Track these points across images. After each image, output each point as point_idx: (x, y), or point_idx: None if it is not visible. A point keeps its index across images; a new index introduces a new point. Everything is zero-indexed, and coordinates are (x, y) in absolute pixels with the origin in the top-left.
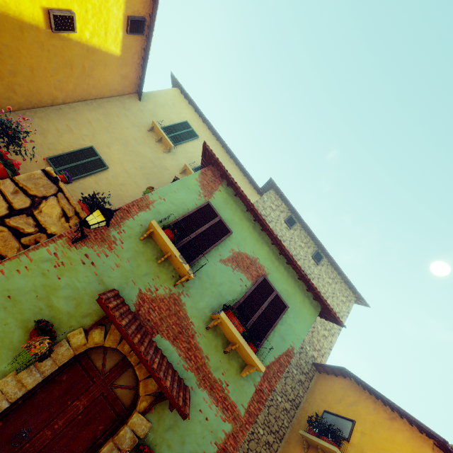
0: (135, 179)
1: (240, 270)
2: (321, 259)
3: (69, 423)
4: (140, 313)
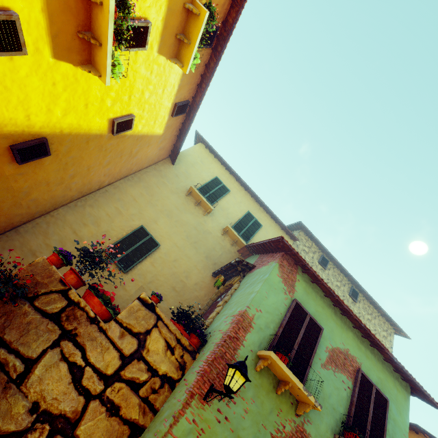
0: (185, 251)
1: (339, 370)
2: (357, 295)
3: None
4: None
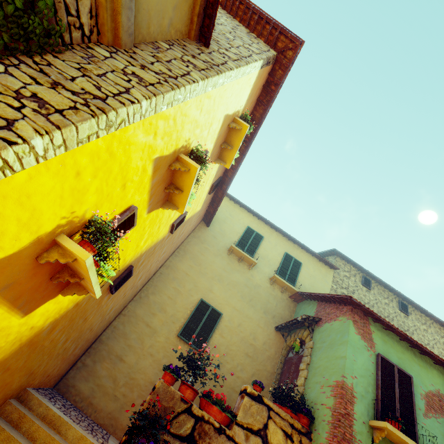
0: (244, 312)
1: (439, 415)
2: (407, 308)
3: None
4: None
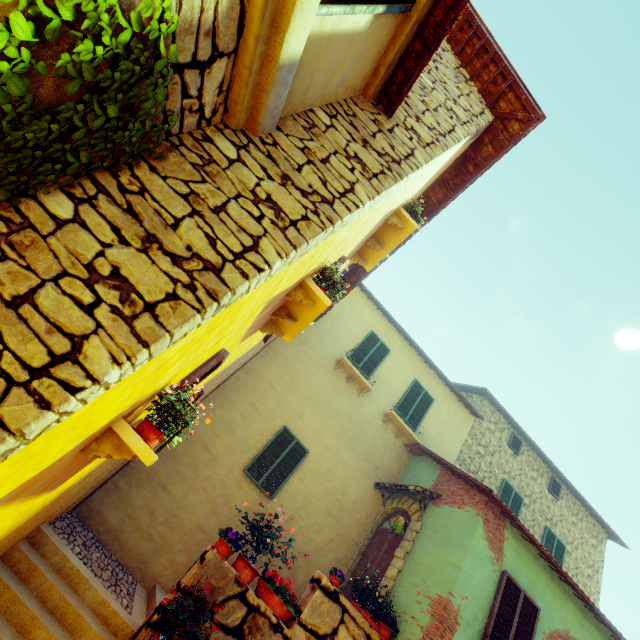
0: (339, 455)
1: None
2: (560, 490)
3: None
4: None
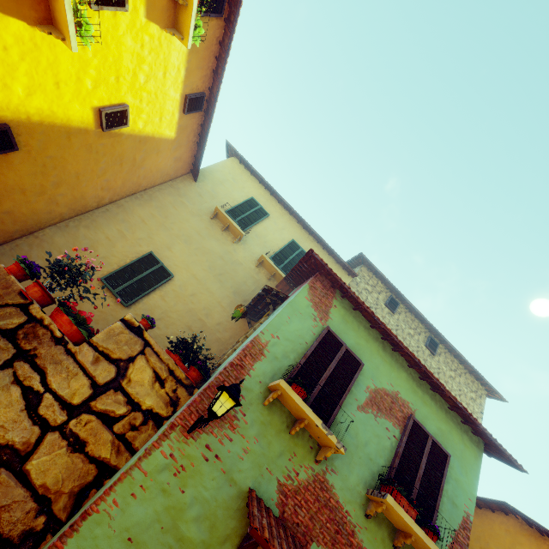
0: (206, 284)
1: (383, 415)
2: (437, 347)
3: None
4: (286, 517)
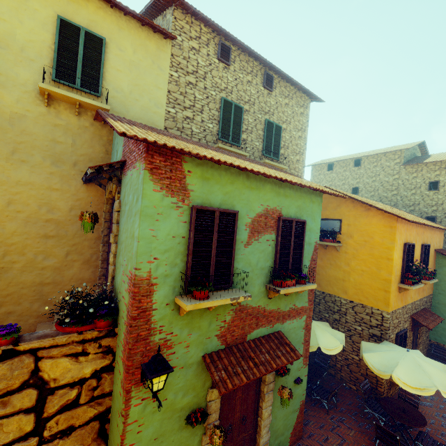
0: (10, 179)
1: (262, 234)
2: (273, 81)
3: (241, 402)
4: (229, 343)
